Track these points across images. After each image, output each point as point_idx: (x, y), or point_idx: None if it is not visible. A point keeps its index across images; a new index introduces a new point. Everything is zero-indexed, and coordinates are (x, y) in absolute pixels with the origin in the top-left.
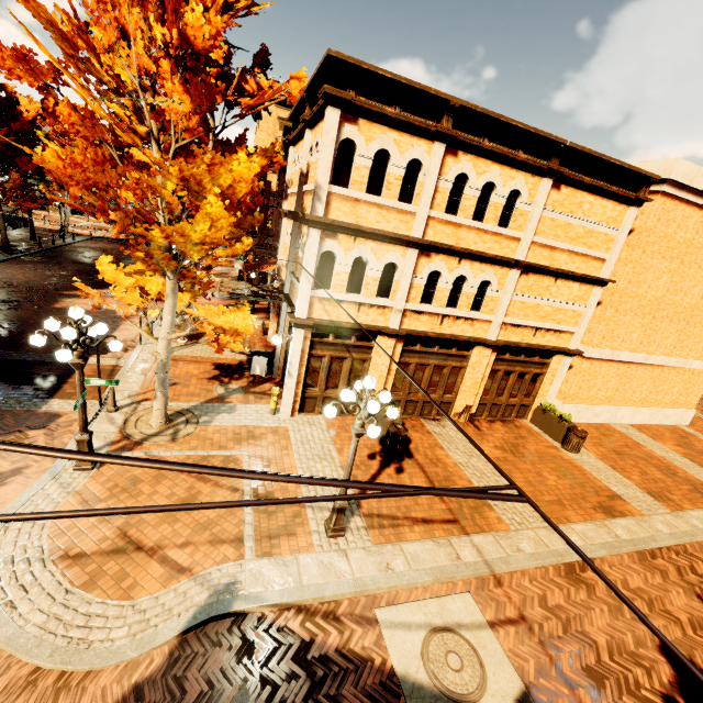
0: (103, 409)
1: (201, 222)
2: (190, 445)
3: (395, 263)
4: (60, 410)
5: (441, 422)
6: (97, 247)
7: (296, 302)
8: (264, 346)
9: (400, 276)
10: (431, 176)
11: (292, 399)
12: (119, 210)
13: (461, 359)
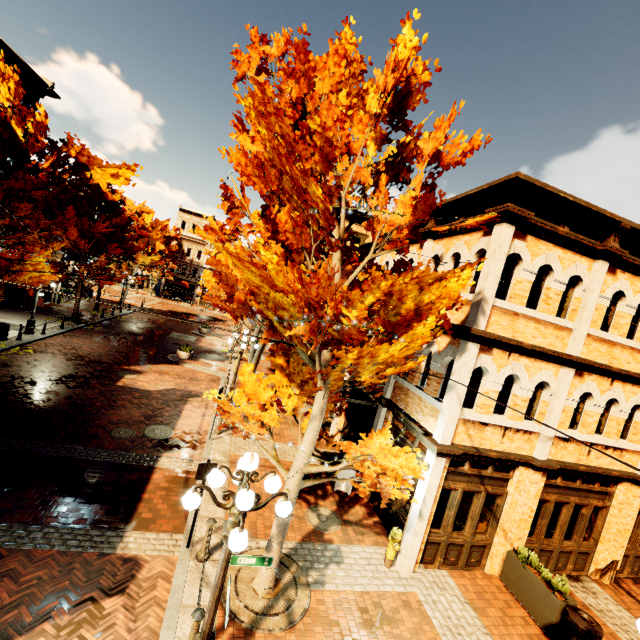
0: (191, 553)
1: (399, 342)
2: (314, 637)
3: (547, 382)
4: (139, 552)
5: (584, 583)
6: (147, 318)
7: (418, 416)
8: None
9: (550, 397)
10: (593, 293)
11: (418, 548)
12: (310, 324)
13: (603, 496)
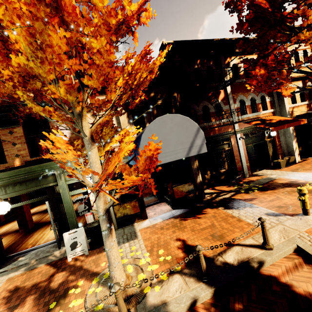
0: None
1: None
2: None
3: None
4: None
5: None
6: None
7: None
8: (309, 159)
9: None
10: None
11: None
12: None
13: None
